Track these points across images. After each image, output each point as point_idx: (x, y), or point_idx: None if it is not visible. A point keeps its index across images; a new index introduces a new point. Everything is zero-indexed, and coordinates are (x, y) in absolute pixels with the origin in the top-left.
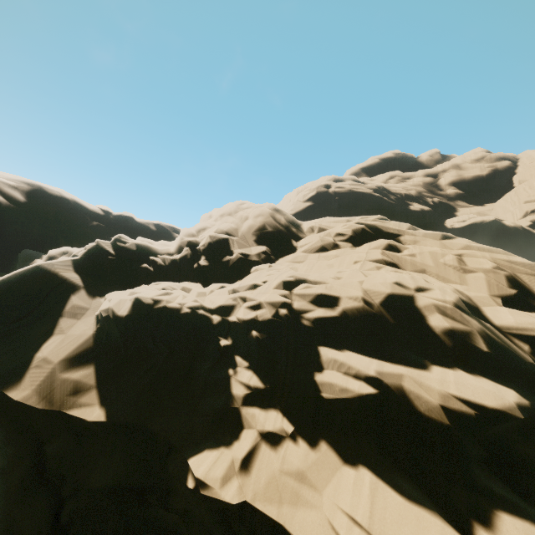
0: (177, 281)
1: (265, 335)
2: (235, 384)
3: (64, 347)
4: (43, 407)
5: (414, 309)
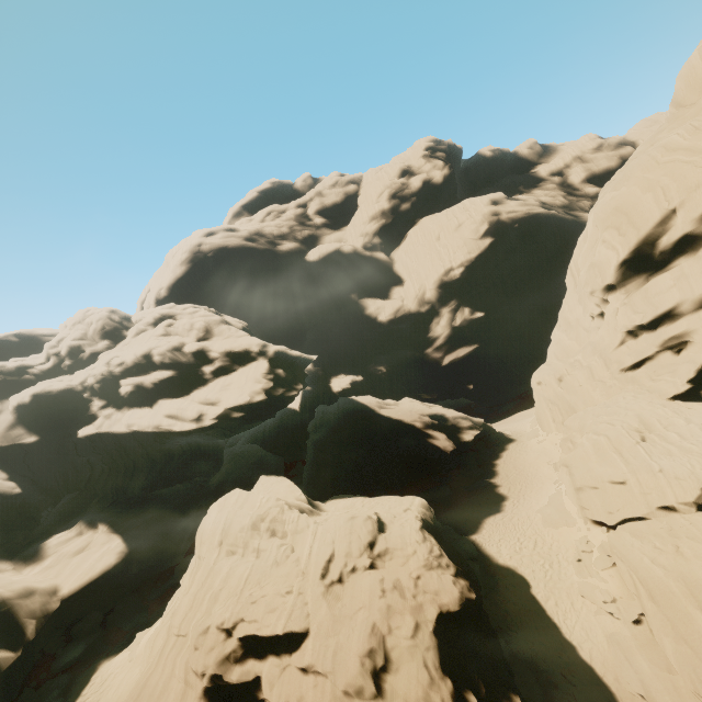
0: (54, 378)
1: (100, 384)
2: (93, 407)
3: (1, 425)
4: (6, 444)
5: (150, 356)
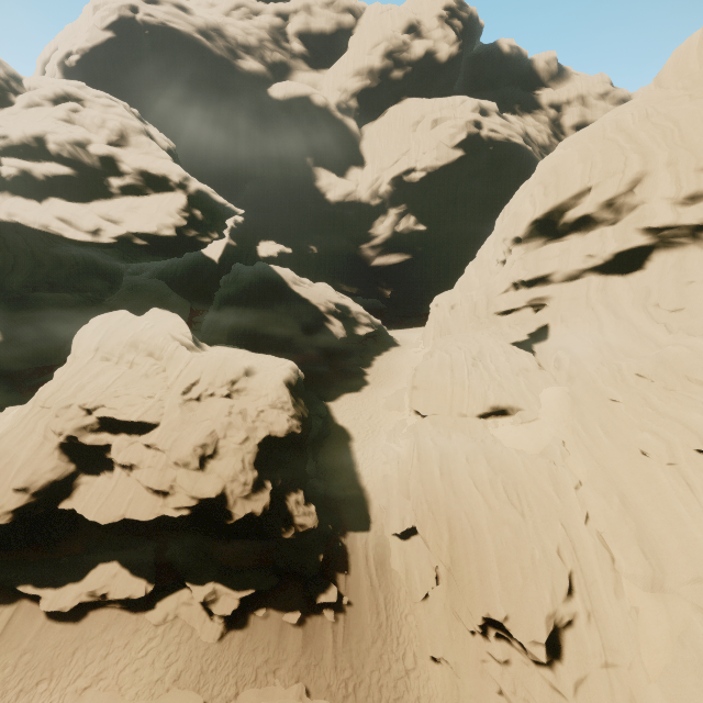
0: None
1: None
2: None
3: None
4: None
5: (44, 140)
